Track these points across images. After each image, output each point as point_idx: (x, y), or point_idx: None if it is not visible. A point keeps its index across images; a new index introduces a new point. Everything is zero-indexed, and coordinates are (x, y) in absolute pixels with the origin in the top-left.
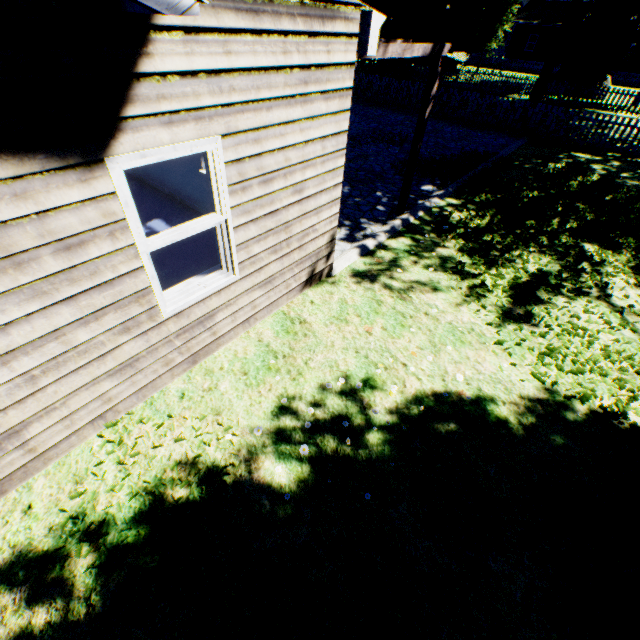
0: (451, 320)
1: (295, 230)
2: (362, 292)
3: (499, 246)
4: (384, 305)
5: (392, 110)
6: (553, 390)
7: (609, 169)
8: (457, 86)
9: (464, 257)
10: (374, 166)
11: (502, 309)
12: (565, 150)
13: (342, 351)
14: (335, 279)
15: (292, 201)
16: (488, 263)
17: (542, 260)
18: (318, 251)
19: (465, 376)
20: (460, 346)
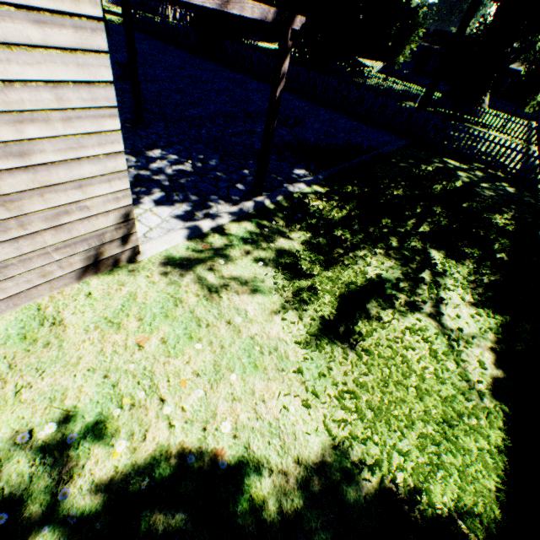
0: (256, 333)
1: (33, 206)
2: (164, 285)
3: (347, 243)
4: (182, 306)
5: (299, 96)
6: (343, 449)
7: (472, 178)
8: (365, 87)
9: (305, 252)
10: (256, 143)
11: (322, 322)
12: (439, 155)
13: (85, 373)
14: (139, 265)
15: (5, 166)
16: (328, 262)
17: (386, 264)
18: (101, 233)
19: (237, 423)
20: (251, 373)
